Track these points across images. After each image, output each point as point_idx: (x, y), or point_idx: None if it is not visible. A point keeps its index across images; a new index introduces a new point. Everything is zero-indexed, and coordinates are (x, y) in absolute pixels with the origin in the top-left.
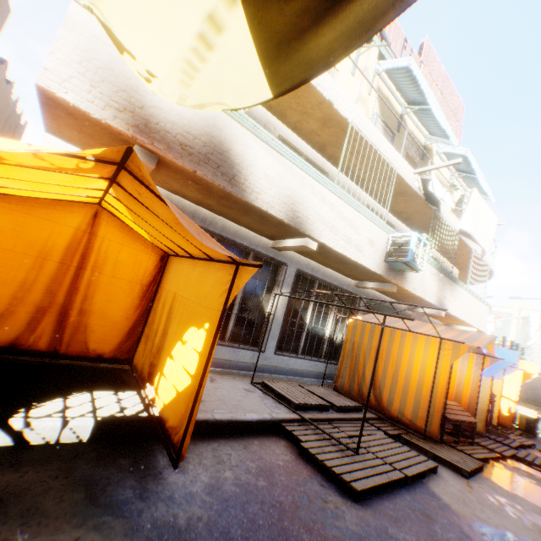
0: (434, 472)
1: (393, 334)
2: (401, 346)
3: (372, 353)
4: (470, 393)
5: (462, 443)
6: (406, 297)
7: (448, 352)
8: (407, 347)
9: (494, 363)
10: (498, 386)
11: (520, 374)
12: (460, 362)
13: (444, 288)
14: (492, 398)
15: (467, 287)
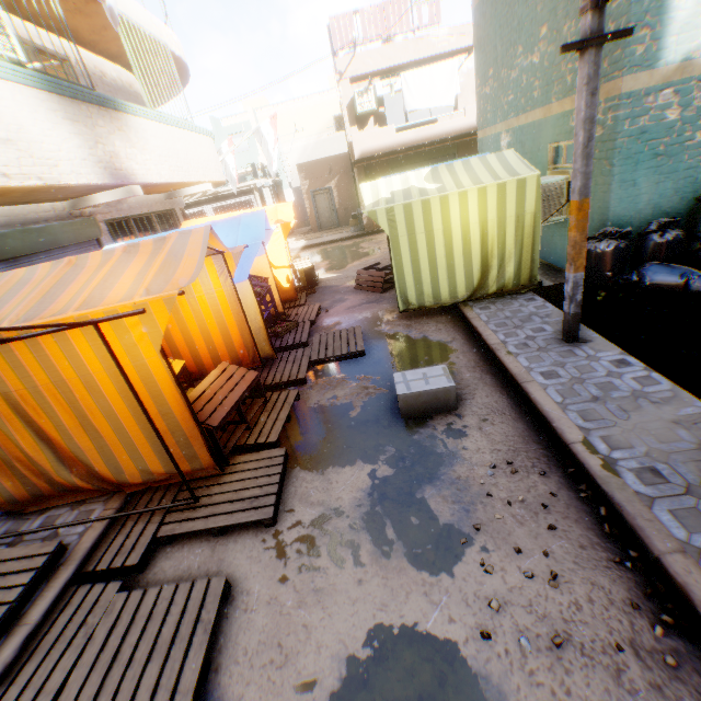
0: (227, 598)
1: (8, 347)
2: (49, 364)
3: (6, 411)
4: (237, 319)
5: (257, 413)
6: (30, 195)
7: (141, 331)
8: (61, 362)
9: (243, 255)
10: (266, 264)
11: (280, 228)
12: (200, 280)
13: (101, 135)
14: (267, 287)
15: (153, 112)
